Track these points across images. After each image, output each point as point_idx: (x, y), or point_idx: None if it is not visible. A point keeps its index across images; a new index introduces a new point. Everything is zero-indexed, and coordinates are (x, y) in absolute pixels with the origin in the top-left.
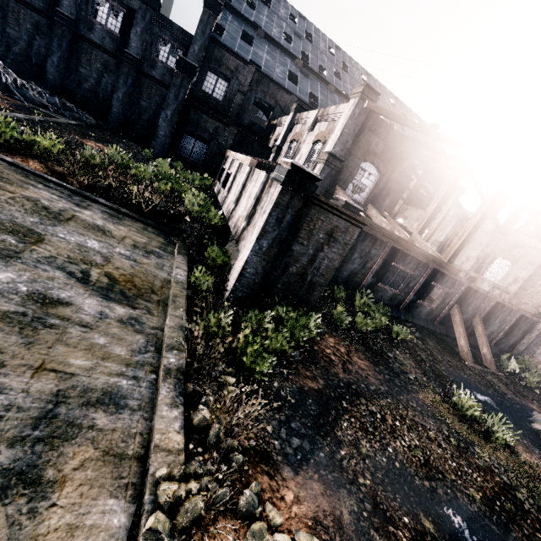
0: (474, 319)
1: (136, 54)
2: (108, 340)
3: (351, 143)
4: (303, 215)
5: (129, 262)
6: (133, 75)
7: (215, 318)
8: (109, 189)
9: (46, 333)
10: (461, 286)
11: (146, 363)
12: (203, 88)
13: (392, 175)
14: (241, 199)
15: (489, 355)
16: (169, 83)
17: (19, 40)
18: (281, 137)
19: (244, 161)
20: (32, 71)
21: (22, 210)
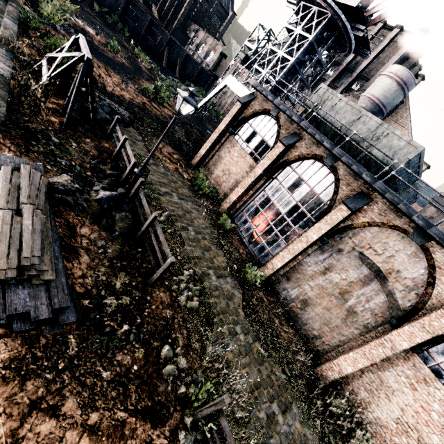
0: (178, 60)
1: None
2: None
3: None
4: None
5: None
6: None
7: None
8: None
9: None
10: (167, 36)
11: None
12: None
13: None
14: None
15: (177, 72)
16: None
17: None
18: None
19: None
20: None
21: None
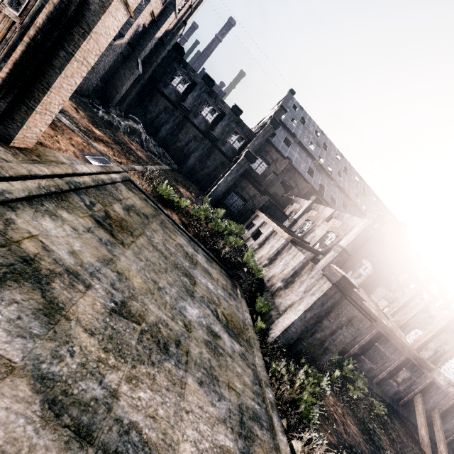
0: (433, 411)
1: (216, 135)
2: (241, 370)
3: (359, 245)
4: (337, 303)
5: (226, 303)
6: (209, 146)
7: (275, 363)
8: (204, 237)
9: (222, 359)
10: (427, 378)
11: (259, 393)
12: (251, 164)
13: (383, 273)
14: (276, 261)
15: (445, 453)
16: (230, 155)
17: (153, 113)
18: (298, 213)
19: (280, 232)
20: (151, 129)
21: (182, 255)
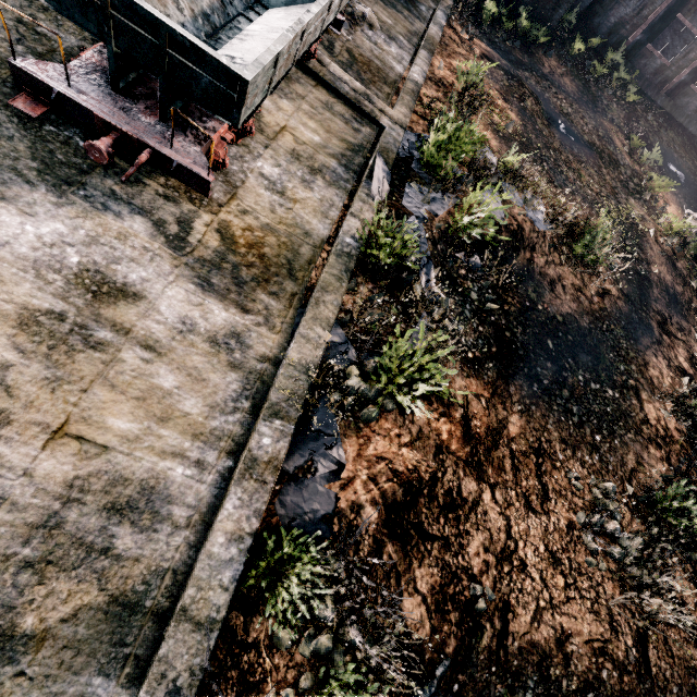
0: None
1: None
2: None
3: None
4: None
5: None
6: None
7: None
8: None
9: None
10: None
11: None
12: None
13: None
14: None
15: None
16: None
17: None
18: None
19: None
20: None
21: None
